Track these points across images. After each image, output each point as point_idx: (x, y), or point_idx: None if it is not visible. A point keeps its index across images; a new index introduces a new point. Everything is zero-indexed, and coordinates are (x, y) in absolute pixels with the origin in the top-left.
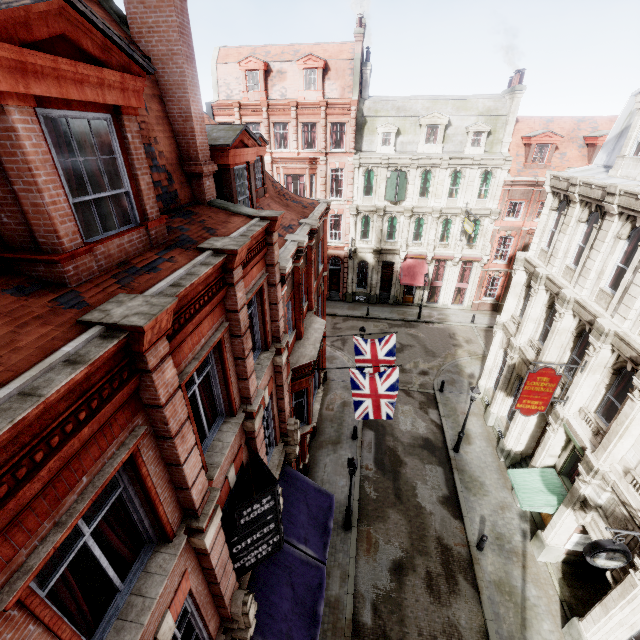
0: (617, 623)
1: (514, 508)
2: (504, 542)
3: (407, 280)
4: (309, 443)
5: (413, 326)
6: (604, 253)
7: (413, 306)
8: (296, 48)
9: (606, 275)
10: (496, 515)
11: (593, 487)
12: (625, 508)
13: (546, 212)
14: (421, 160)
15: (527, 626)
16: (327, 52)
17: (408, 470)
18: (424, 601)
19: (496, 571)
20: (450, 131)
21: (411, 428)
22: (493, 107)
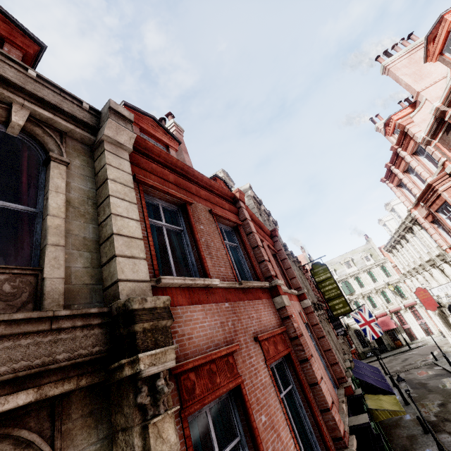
0: None
1: None
2: None
3: (385, 328)
4: None
5: (408, 351)
6: (404, 254)
7: (404, 346)
8: None
9: (409, 258)
10: None
11: None
12: None
13: (393, 258)
14: (350, 274)
15: None
16: None
17: (431, 384)
18: None
19: None
20: (355, 261)
21: (425, 374)
22: (365, 247)
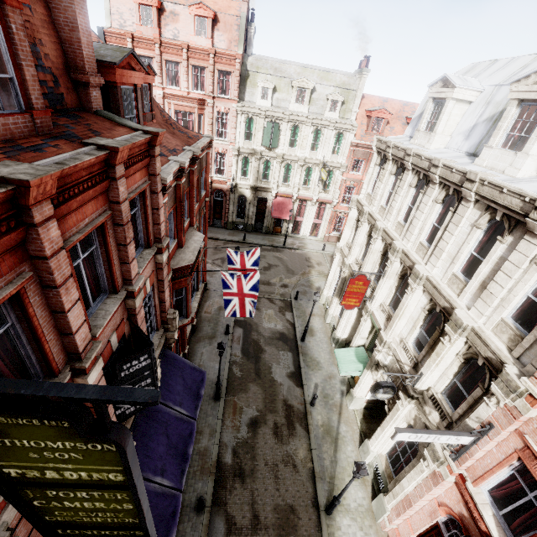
0: (388, 436)
1: (338, 377)
2: (329, 399)
3: (277, 214)
4: (189, 338)
5: (279, 251)
6: (402, 197)
7: (281, 235)
8: None
9: (402, 212)
10: (325, 382)
11: (383, 354)
12: (398, 364)
13: (373, 166)
14: (291, 116)
15: (338, 450)
16: (217, 5)
17: (267, 355)
18: (271, 443)
19: (322, 418)
20: (315, 96)
21: (271, 326)
22: (347, 82)
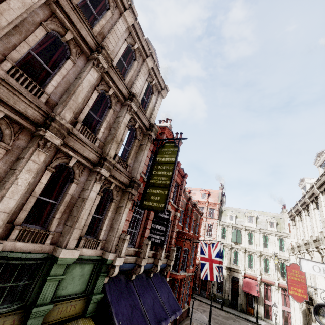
0: None
1: None
2: None
3: (246, 289)
4: None
5: (253, 324)
6: (306, 224)
7: (254, 316)
8: (200, 189)
9: (309, 230)
10: None
11: None
12: None
13: (292, 227)
14: (246, 227)
15: None
16: (210, 191)
17: None
18: None
19: None
20: (259, 220)
21: None
22: (276, 215)
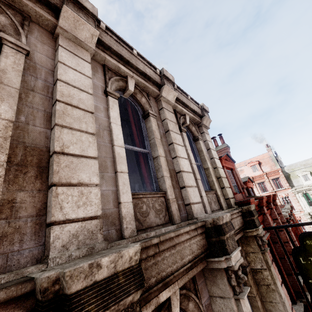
0: None
1: None
2: None
3: None
4: None
5: None
6: None
7: None
8: (244, 162)
9: None
10: None
11: None
12: None
13: None
14: None
15: None
16: (257, 158)
17: None
18: None
19: None
20: None
21: None
22: None
